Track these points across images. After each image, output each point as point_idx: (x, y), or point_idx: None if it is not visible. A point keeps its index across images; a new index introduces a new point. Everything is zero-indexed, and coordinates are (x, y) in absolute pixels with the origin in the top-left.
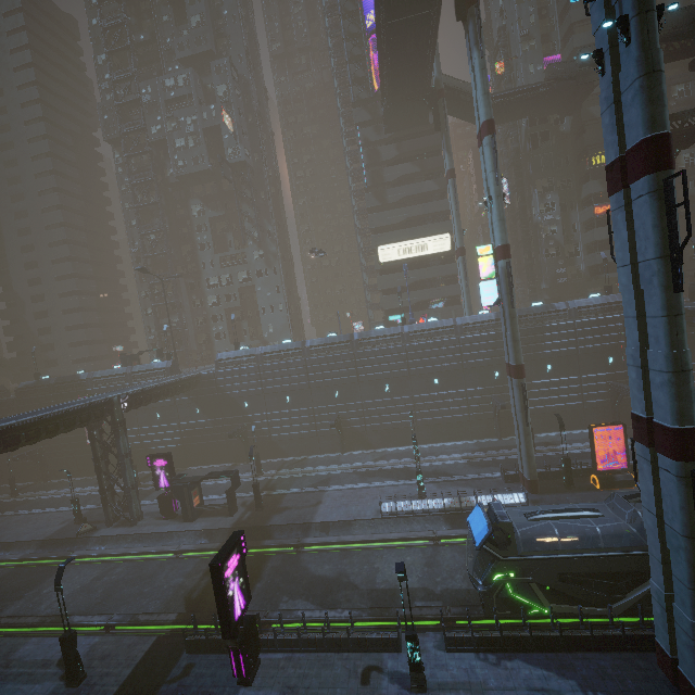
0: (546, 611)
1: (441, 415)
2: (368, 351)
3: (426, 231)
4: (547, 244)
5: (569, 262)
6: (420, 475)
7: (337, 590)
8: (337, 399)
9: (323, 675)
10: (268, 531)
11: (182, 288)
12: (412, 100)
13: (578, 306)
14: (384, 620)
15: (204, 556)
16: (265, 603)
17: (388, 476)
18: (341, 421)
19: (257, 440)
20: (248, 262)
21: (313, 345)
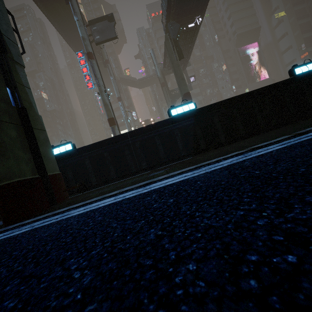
0: None
1: None
2: None
3: None
4: None
5: None
6: None
7: None
8: None
9: None
10: None
11: None
12: (110, 84)
13: None
14: None
15: None
16: None
17: None
18: None
19: None
20: None
21: None
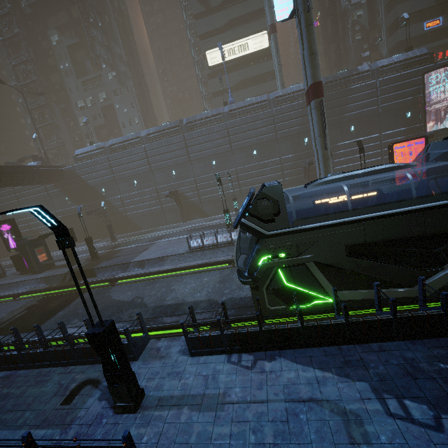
0: (331, 301)
1: (260, 182)
2: (195, 132)
3: (246, 32)
4: (354, 30)
5: (373, 48)
6: (228, 214)
7: (126, 309)
8: (174, 178)
9: (25, 395)
10: (94, 273)
11: (56, 111)
12: None
13: (380, 66)
14: (151, 330)
15: (35, 296)
16: (54, 326)
17: (210, 228)
18: (179, 196)
19: (117, 218)
20: (104, 83)
21: (149, 133)
